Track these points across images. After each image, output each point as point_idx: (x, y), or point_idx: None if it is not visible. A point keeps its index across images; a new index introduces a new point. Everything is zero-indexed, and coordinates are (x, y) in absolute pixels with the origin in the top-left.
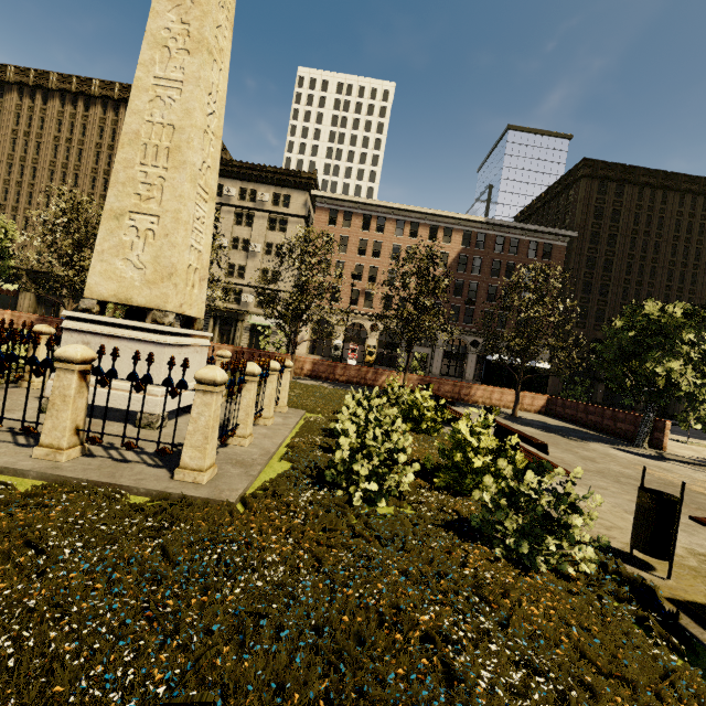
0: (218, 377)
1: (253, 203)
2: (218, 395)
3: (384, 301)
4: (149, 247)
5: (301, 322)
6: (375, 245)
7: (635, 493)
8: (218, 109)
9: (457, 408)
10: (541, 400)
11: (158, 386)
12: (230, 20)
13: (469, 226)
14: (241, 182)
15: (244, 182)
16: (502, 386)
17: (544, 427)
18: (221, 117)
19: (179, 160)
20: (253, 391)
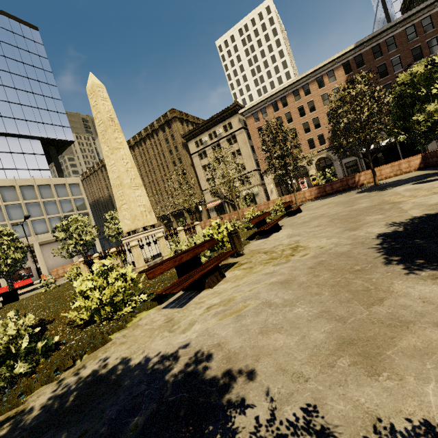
0: (133, 244)
1: (216, 138)
2: (137, 248)
3: (308, 144)
4: (128, 213)
5: (267, 182)
6: (287, 115)
7: (325, 222)
8: (129, 159)
9: (330, 198)
10: (416, 160)
11: (145, 250)
12: (119, 131)
13: (344, 59)
14: (207, 132)
15: (208, 131)
16: (379, 165)
17: (382, 187)
18: (131, 160)
19: (123, 185)
20: (162, 242)
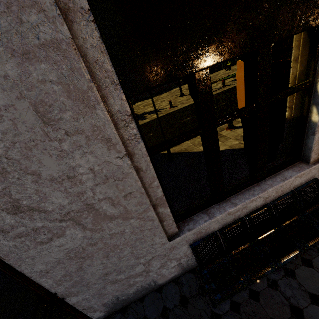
0: None
1: None
2: None
3: None
4: None
5: None
6: None
7: None
8: None
9: None
10: None
11: None
12: None
13: None
14: None
15: None
16: None
17: None
18: None
19: None
20: None
